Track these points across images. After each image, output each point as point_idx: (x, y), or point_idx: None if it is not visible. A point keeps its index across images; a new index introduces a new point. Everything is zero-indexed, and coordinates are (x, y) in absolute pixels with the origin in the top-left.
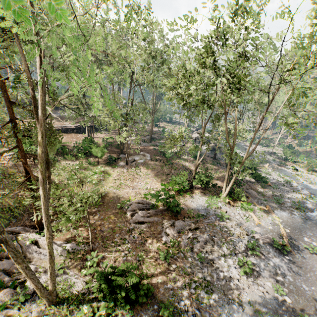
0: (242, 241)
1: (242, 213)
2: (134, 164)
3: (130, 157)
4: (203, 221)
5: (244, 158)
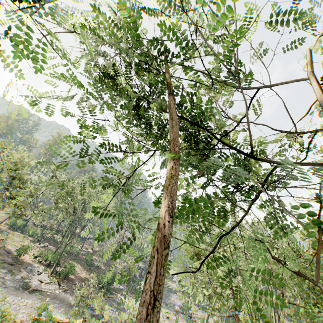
0: (18, 276)
1: (46, 280)
2: (43, 246)
3: (49, 245)
4: (21, 267)
5: (67, 242)
